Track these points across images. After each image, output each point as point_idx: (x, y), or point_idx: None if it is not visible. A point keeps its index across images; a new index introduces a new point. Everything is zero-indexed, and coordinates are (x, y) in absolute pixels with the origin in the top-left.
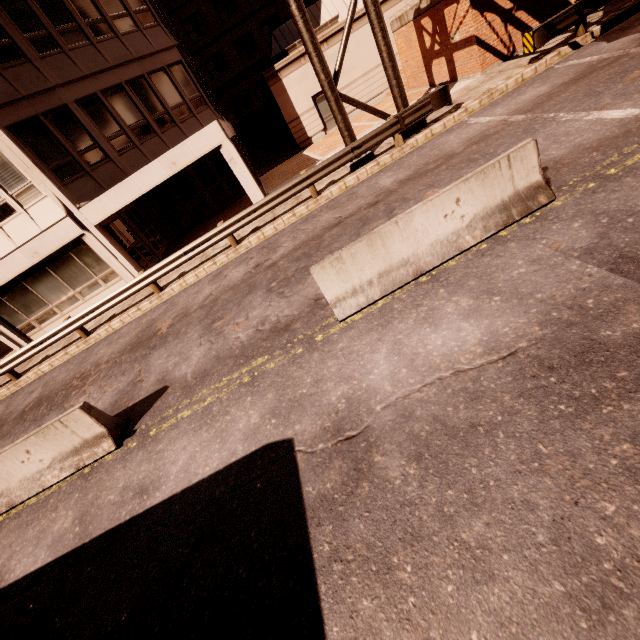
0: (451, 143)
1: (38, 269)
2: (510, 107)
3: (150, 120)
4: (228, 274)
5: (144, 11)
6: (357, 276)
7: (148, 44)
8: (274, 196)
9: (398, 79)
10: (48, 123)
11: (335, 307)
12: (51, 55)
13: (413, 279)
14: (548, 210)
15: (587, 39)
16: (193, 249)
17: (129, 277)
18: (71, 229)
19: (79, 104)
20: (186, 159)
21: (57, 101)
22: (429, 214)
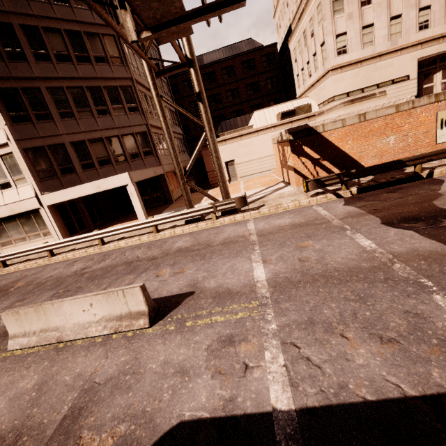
0: (223, 235)
1: (12, 218)
2: (265, 225)
3: (112, 157)
4: (75, 265)
5: (134, 106)
6: (28, 326)
7: (128, 121)
8: (129, 226)
9: (223, 183)
10: (48, 150)
11: (11, 340)
12: (68, 120)
13: (56, 342)
14: (141, 333)
15: (347, 194)
16: (76, 240)
17: (56, 237)
18: (35, 203)
19: (72, 144)
20: (106, 186)
21: (59, 141)
22: (73, 306)
